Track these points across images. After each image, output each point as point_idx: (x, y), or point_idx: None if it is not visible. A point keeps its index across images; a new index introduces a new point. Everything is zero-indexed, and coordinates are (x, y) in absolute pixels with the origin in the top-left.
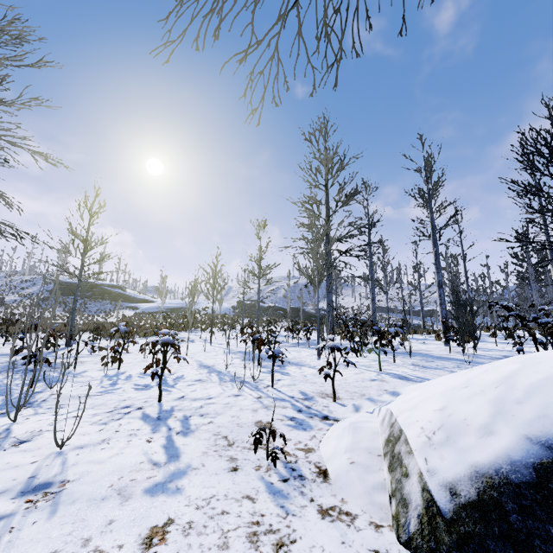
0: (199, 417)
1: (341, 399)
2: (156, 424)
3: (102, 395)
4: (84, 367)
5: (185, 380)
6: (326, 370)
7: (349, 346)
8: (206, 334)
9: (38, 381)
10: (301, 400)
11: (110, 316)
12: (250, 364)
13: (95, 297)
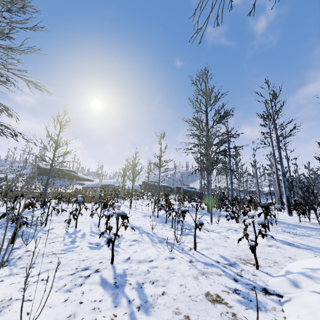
0: (151, 285)
1: (261, 266)
2: (115, 294)
3: (65, 253)
4: (51, 225)
5: (125, 240)
6: (224, 234)
7: (222, 213)
8: (126, 202)
9: (18, 236)
10: (227, 266)
11: (67, 188)
12: (165, 226)
13: (59, 177)
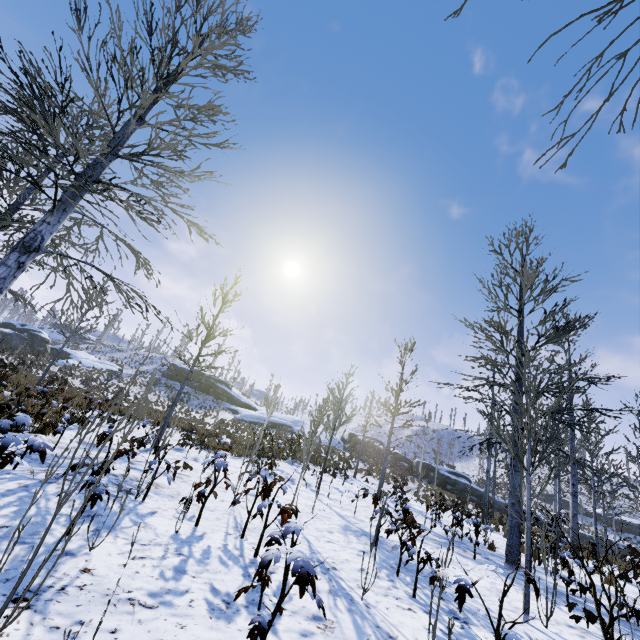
0: None
1: None
2: None
3: (153, 608)
4: (155, 500)
5: (293, 607)
6: None
7: (550, 583)
8: (309, 473)
9: (87, 517)
10: None
11: (208, 415)
12: (394, 584)
13: (200, 389)
